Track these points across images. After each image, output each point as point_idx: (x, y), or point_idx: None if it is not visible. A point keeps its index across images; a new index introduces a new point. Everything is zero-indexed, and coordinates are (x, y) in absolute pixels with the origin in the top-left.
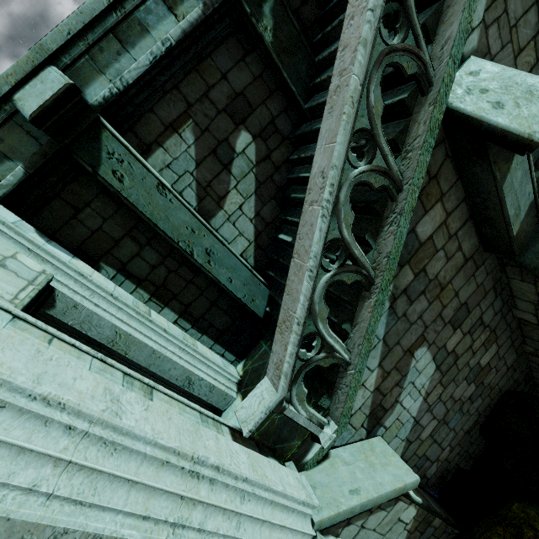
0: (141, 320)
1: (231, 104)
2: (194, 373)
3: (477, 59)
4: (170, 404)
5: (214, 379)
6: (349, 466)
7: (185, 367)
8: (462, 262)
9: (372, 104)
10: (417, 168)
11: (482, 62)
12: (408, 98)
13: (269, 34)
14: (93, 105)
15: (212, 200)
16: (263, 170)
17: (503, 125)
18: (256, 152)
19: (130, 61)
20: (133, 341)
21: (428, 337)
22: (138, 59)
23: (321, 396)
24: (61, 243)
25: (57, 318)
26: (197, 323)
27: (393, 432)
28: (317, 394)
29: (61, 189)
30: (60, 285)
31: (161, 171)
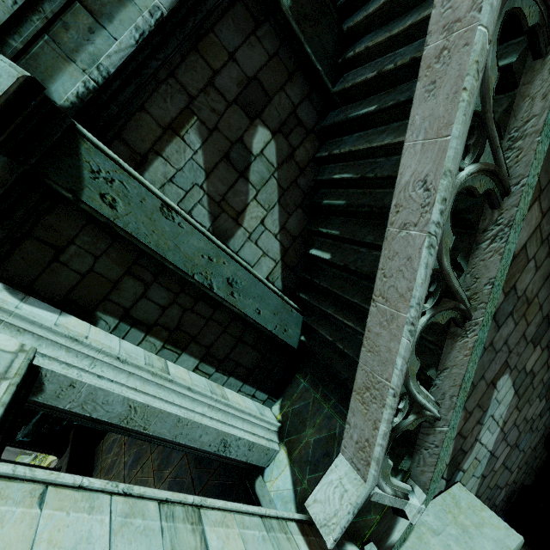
0: (158, 383)
1: (243, 93)
2: (230, 433)
3: None
4: (226, 525)
5: (252, 434)
6: (440, 536)
7: (219, 429)
8: (549, 269)
9: (489, 72)
10: (533, 162)
11: None
12: (516, 63)
13: None
14: (64, 107)
15: (228, 216)
16: (286, 173)
17: None
18: (276, 152)
19: (109, 41)
20: (152, 412)
21: (510, 362)
22: (119, 37)
23: (400, 457)
24: (41, 296)
25: (49, 404)
26: (222, 365)
27: (470, 472)
28: (395, 455)
29: (32, 225)
30: (47, 361)
31: (162, 187)
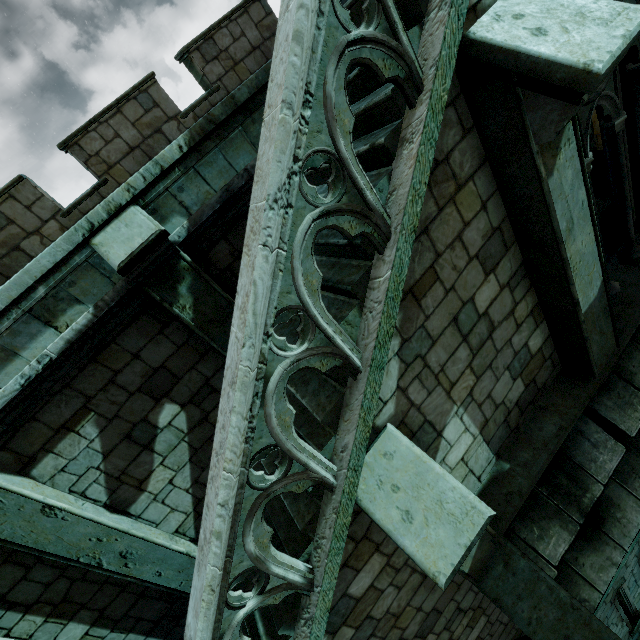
0: None
1: (148, 382)
2: None
3: (394, 432)
4: None
5: None
6: None
7: None
8: (421, 579)
9: (251, 550)
10: (325, 575)
11: (397, 439)
12: (313, 491)
13: (188, 311)
14: None
15: (130, 486)
16: (198, 434)
17: (409, 552)
18: (187, 419)
19: None
20: None
21: None
22: (4, 385)
23: None
24: None
25: None
26: (119, 624)
27: None
28: None
29: None
30: None
31: (52, 478)
